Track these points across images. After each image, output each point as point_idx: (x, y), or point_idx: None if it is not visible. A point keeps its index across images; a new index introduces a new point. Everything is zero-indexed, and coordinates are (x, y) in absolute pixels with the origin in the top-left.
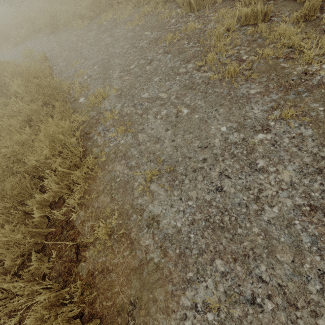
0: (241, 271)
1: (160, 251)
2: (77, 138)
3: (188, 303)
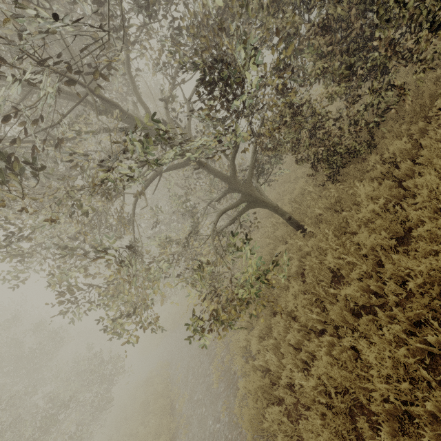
0: None
1: None
2: None
3: None
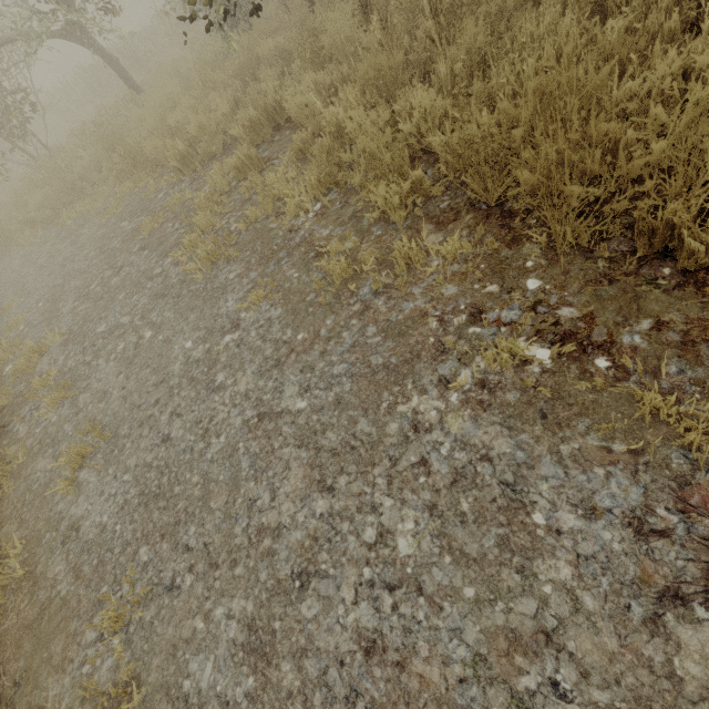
0: (168, 549)
1: (73, 574)
2: None
3: (93, 636)
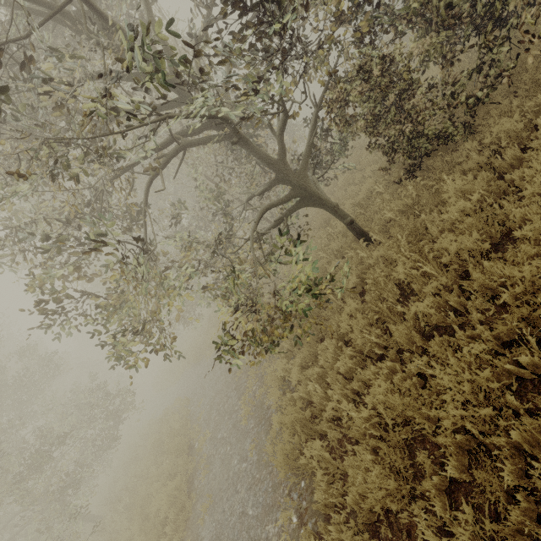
0: None
1: None
2: (189, 484)
3: None
